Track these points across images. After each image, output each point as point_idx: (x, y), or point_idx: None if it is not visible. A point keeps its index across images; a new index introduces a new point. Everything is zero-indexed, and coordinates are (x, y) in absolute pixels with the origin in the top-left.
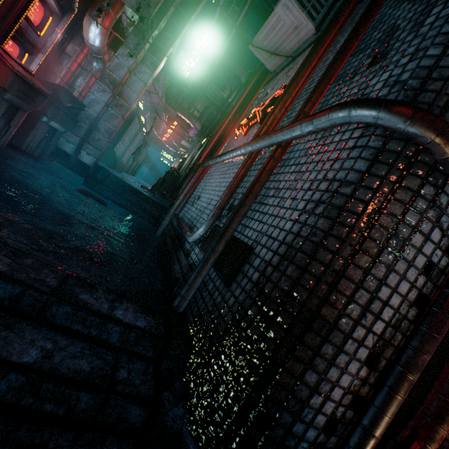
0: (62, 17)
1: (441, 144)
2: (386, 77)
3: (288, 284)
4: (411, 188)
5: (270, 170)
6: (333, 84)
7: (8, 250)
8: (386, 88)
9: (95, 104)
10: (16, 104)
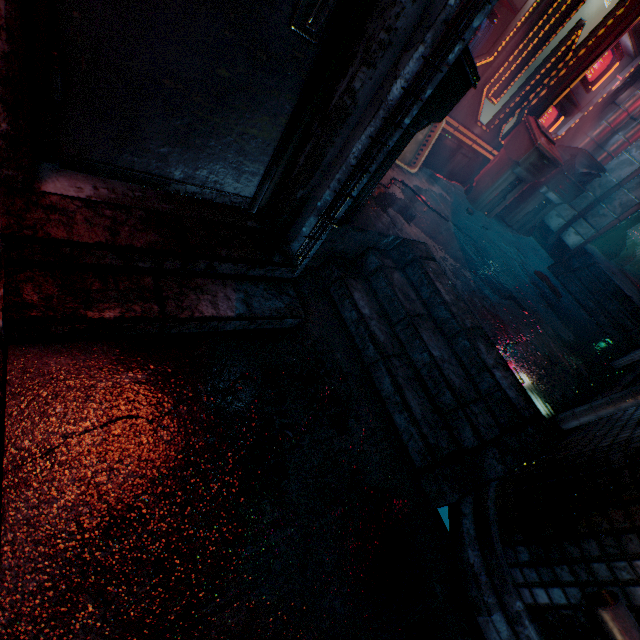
0: (633, 58)
1: None
2: None
3: None
4: None
5: None
6: None
7: (454, 292)
8: None
9: (622, 166)
10: (521, 177)
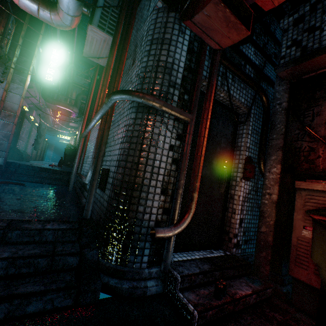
0: None
1: (146, 101)
2: (135, 72)
3: (121, 176)
4: (152, 119)
5: (107, 128)
6: (124, 75)
7: None
8: (135, 78)
9: None
10: None
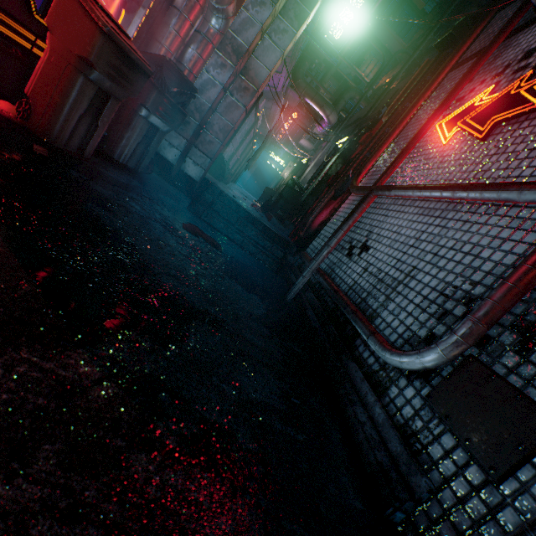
0: None
1: None
2: None
3: None
4: None
5: None
6: None
7: None
8: None
9: (209, 87)
10: (105, 88)
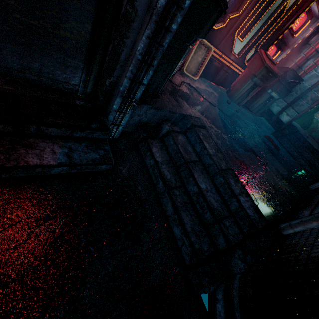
0: (318, 18)
1: None
2: None
3: None
4: None
5: None
6: None
7: (216, 147)
8: None
9: (312, 78)
10: (256, 83)
